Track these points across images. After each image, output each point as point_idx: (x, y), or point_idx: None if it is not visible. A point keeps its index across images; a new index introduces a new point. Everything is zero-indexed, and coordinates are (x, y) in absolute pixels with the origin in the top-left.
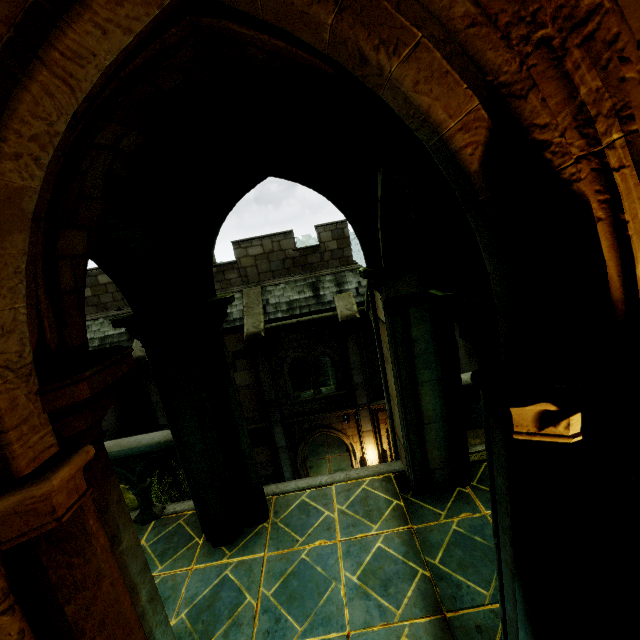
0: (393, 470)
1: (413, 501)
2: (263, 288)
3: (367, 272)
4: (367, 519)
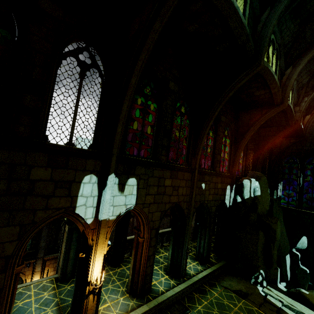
0: (55, 277)
1: (59, 284)
2: None
3: (67, 221)
4: (43, 291)
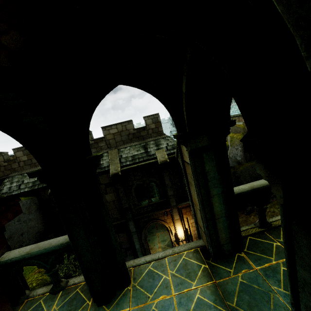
0: (198, 245)
1: (213, 264)
2: (118, 150)
3: (179, 135)
4: (188, 278)
